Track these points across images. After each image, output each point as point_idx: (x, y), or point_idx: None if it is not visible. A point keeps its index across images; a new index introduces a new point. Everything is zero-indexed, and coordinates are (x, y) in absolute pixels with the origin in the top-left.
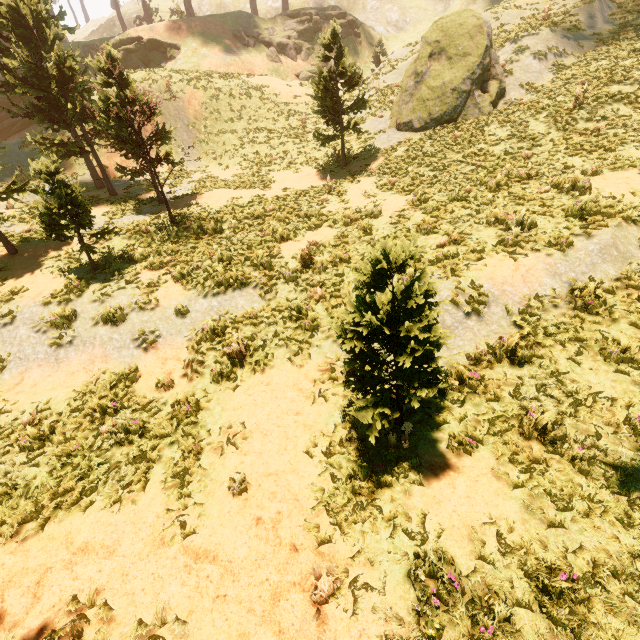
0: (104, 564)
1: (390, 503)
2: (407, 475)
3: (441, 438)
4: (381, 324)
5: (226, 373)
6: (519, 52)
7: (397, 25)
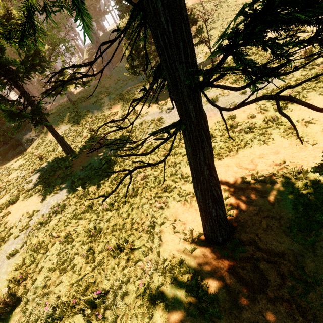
0: (277, 156)
1: None
2: None
3: None
4: None
5: (284, 106)
6: None
7: None
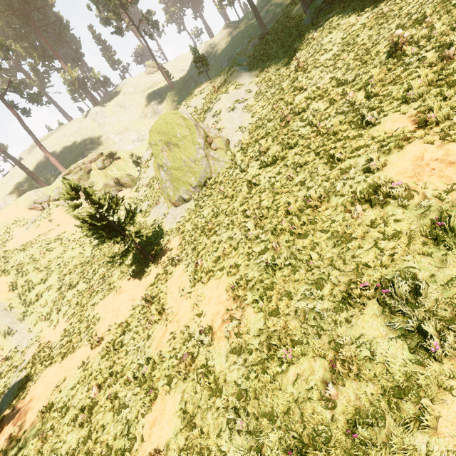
0: None
1: None
2: None
3: None
4: None
5: None
6: (218, 115)
7: (139, 139)
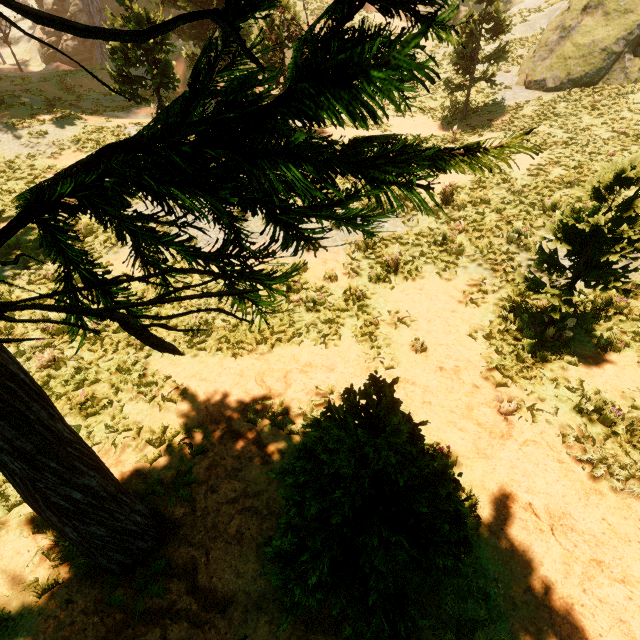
0: (329, 375)
1: (550, 372)
2: (562, 358)
3: (588, 340)
4: (598, 226)
5: (384, 276)
6: None
7: None
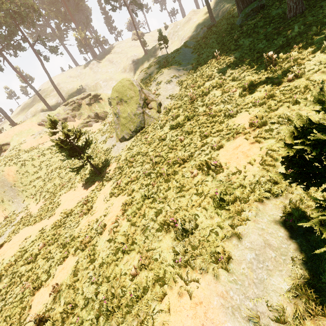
0: None
1: None
2: None
3: None
4: None
5: None
6: (159, 84)
7: None
